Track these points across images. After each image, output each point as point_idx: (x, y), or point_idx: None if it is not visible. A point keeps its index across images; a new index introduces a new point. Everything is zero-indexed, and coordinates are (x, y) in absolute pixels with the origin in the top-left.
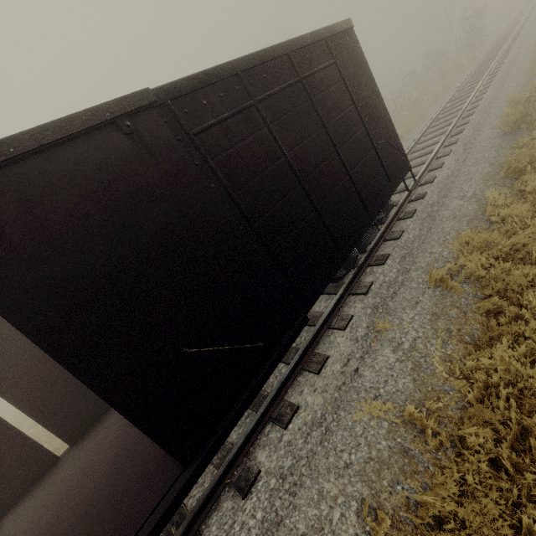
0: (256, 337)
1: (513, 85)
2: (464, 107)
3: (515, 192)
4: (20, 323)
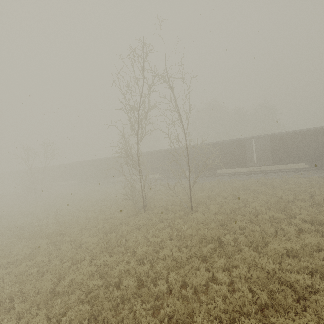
0: (288, 160)
1: None
2: None
3: None
4: (271, 146)
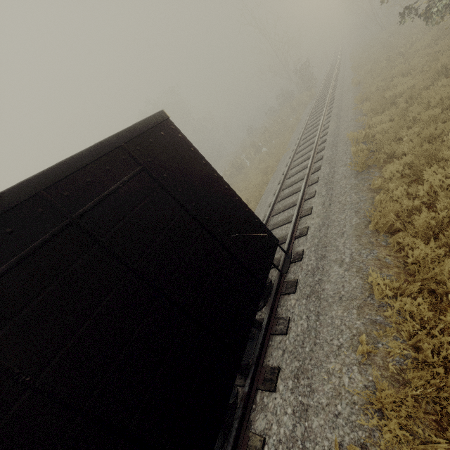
0: None
1: (348, 120)
2: (315, 143)
3: (393, 253)
4: None
